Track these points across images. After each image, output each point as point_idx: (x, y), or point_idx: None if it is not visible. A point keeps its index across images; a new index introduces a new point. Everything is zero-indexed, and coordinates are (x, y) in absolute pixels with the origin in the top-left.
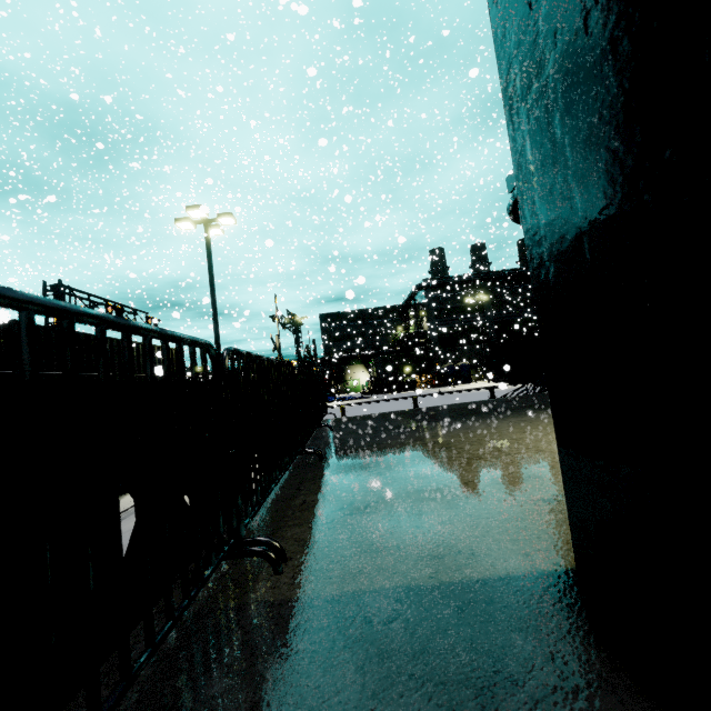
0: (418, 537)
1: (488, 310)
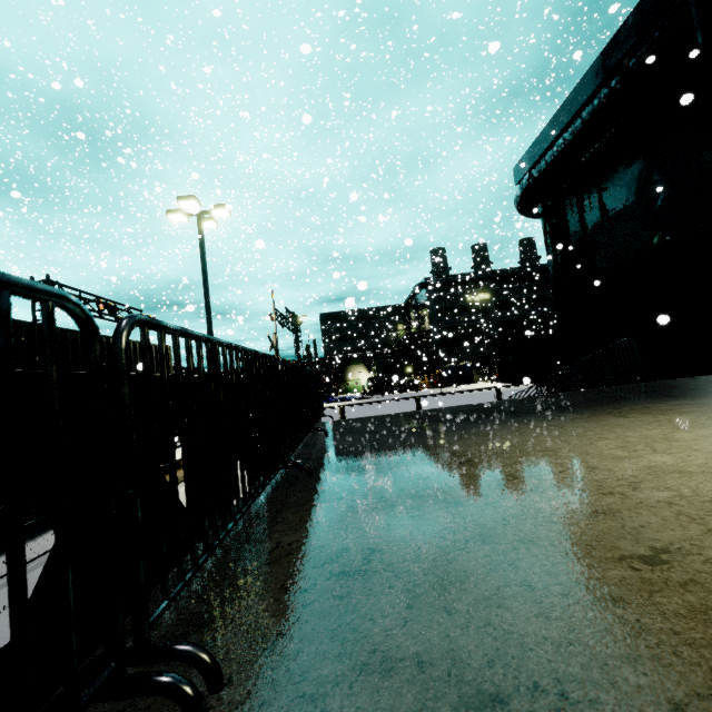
0: (451, 636)
1: (490, 309)
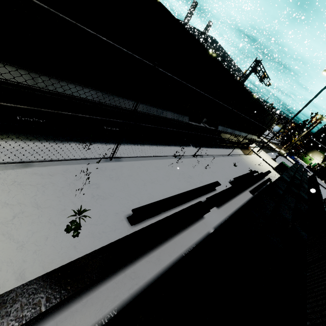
0: None
1: None
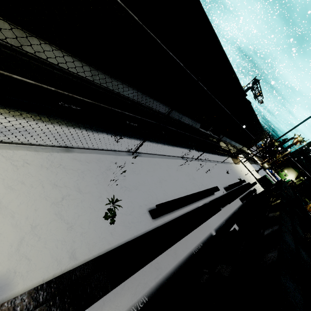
0: None
1: None
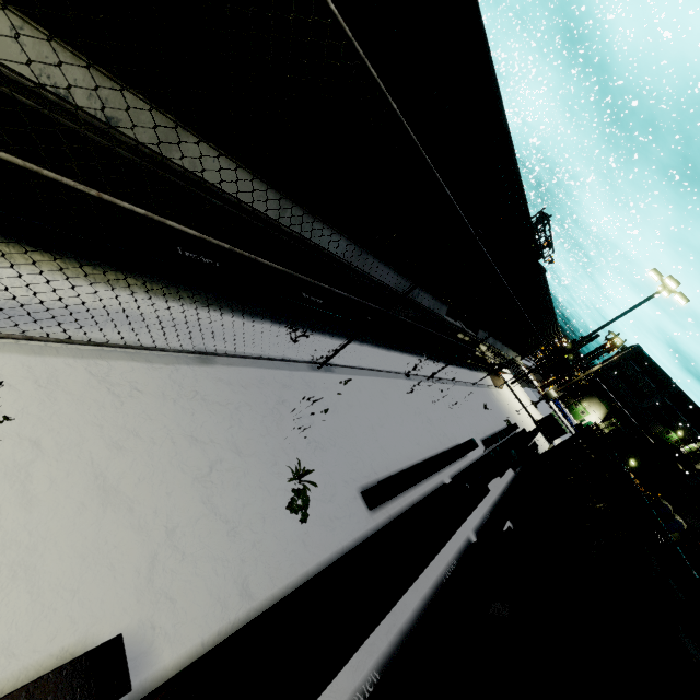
0: None
1: None
